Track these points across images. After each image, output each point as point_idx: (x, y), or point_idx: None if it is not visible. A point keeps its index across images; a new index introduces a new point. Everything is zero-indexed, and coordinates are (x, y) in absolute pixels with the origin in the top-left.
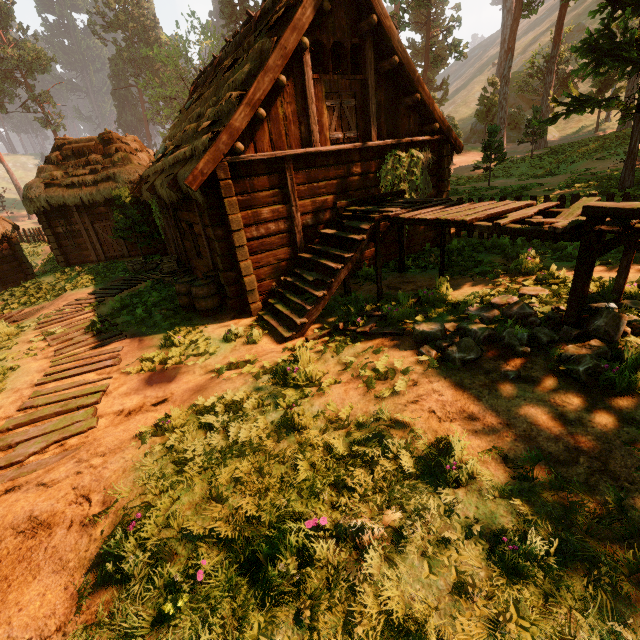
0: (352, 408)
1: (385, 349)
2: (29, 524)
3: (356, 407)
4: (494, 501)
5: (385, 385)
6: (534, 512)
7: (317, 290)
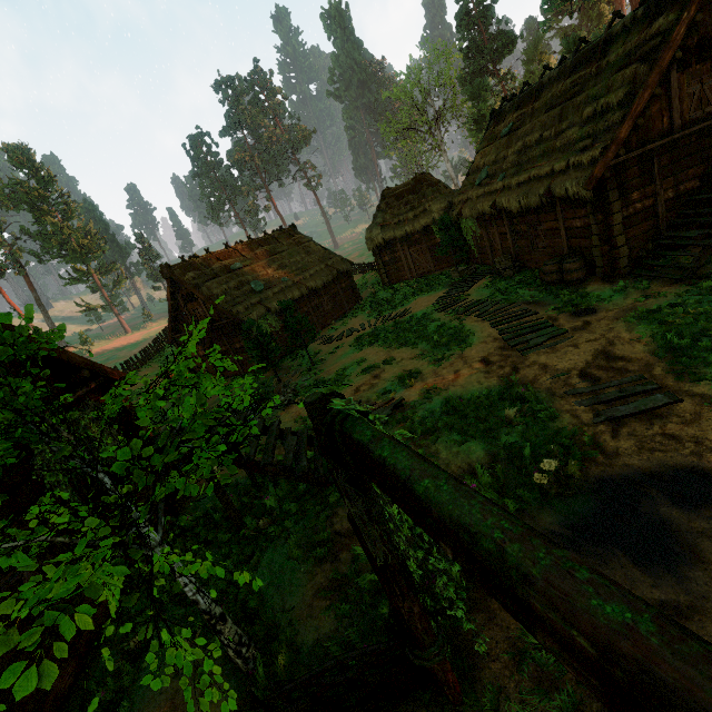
0: None
1: None
2: (599, 345)
3: None
4: None
5: None
6: None
7: (704, 241)
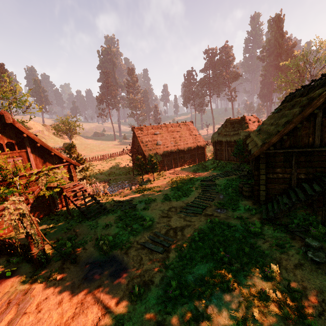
0: (260, 247)
1: (291, 240)
2: (186, 224)
3: (262, 247)
4: (273, 286)
5: (277, 248)
6: (280, 294)
7: (283, 207)
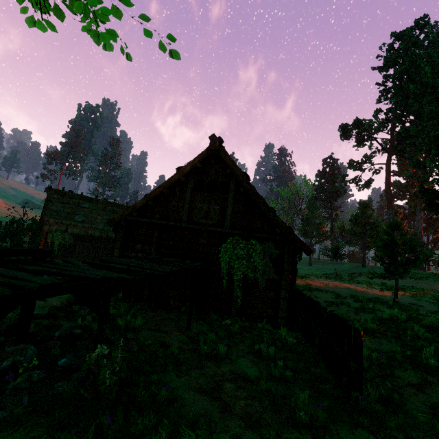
0: None
1: None
2: None
3: None
4: None
5: None
6: None
7: None
